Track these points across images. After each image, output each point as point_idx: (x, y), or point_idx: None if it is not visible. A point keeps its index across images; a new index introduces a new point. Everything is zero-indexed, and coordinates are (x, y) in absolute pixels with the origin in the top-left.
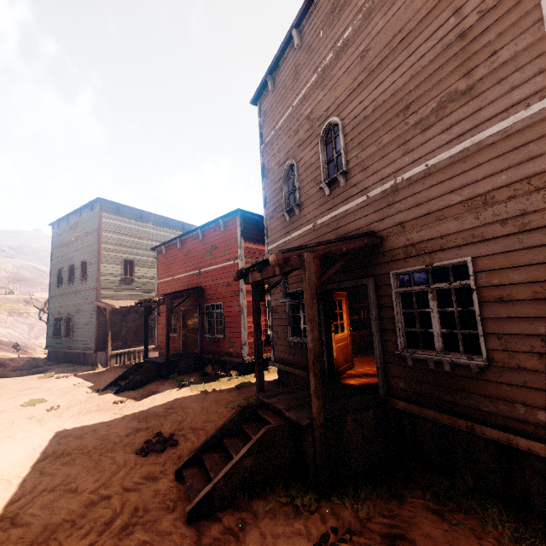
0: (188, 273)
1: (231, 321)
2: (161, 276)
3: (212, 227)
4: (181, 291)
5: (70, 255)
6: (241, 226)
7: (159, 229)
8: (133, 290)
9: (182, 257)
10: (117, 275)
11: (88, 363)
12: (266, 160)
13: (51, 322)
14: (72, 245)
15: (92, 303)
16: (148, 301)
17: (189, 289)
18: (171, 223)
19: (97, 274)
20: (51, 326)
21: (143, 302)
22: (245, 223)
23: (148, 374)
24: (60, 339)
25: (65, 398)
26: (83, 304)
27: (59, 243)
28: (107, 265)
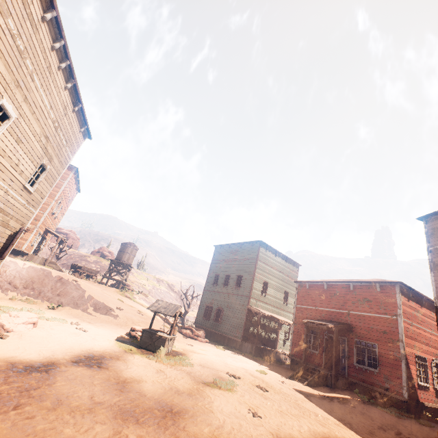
0: (335, 309)
1: (388, 361)
2: (301, 303)
3: (365, 285)
4: (340, 324)
5: (228, 268)
6: (400, 293)
7: (282, 264)
8: (264, 303)
9: (328, 296)
10: (259, 290)
11: (231, 346)
12: (436, 259)
13: (202, 307)
14: (230, 262)
15: (243, 305)
16: (316, 324)
17: (344, 324)
18: (288, 260)
19: (251, 287)
20: (202, 309)
21: (309, 323)
22: (401, 291)
23: (319, 379)
24: (208, 320)
25: (275, 376)
26: (234, 304)
27: (219, 258)
28: (256, 282)
